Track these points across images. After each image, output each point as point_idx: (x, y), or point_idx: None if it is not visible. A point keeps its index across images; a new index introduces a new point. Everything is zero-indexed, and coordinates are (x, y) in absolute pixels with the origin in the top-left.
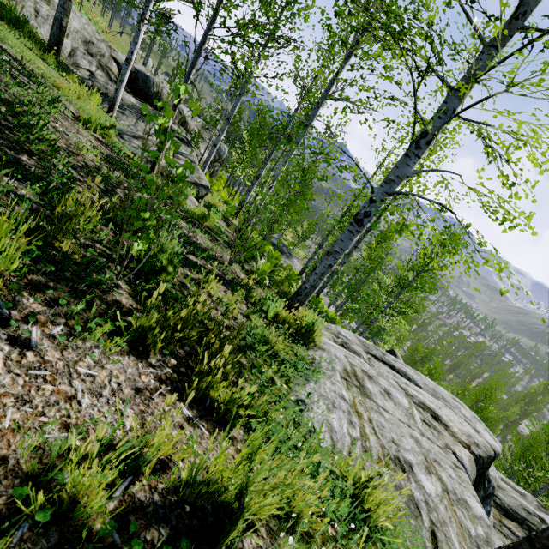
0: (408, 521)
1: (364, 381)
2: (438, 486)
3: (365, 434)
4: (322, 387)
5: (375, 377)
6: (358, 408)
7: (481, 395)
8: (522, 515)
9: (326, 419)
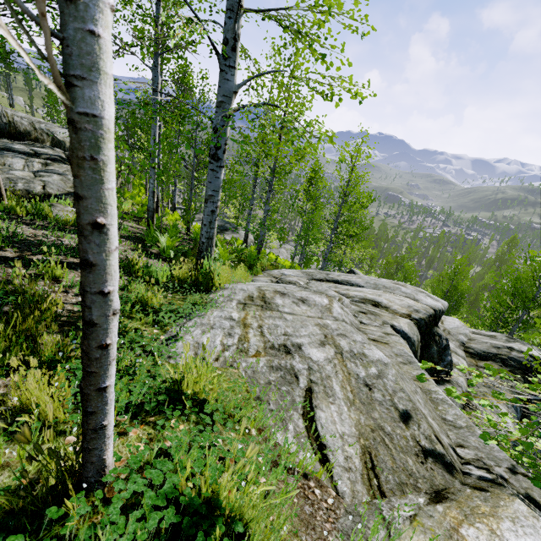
0: (269, 388)
1: (274, 299)
2: (331, 352)
3: (246, 338)
4: (206, 318)
5: (291, 293)
6: (247, 321)
7: (452, 275)
8: (494, 353)
9: (196, 341)
